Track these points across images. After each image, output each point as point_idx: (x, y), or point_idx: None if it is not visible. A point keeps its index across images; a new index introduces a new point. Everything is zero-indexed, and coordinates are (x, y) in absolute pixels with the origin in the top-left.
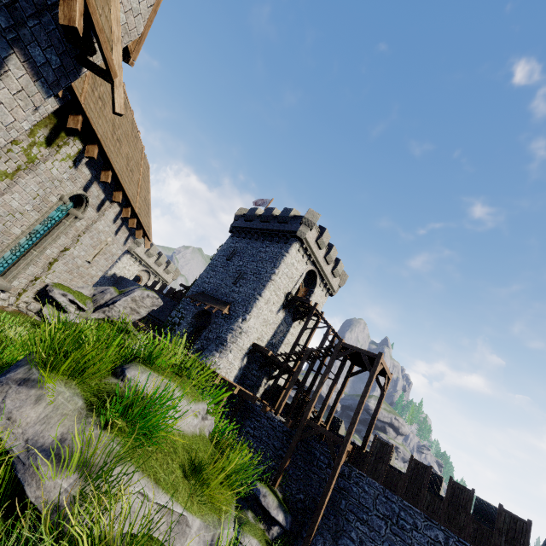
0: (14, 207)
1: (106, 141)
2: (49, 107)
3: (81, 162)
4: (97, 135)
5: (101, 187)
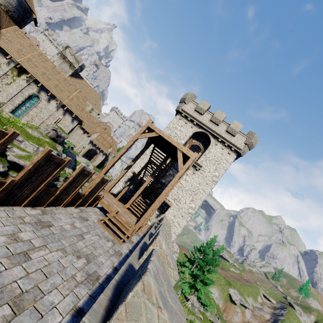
0: (11, 92)
1: (36, 74)
2: (12, 65)
3: (30, 81)
4: (27, 70)
5: (46, 93)
